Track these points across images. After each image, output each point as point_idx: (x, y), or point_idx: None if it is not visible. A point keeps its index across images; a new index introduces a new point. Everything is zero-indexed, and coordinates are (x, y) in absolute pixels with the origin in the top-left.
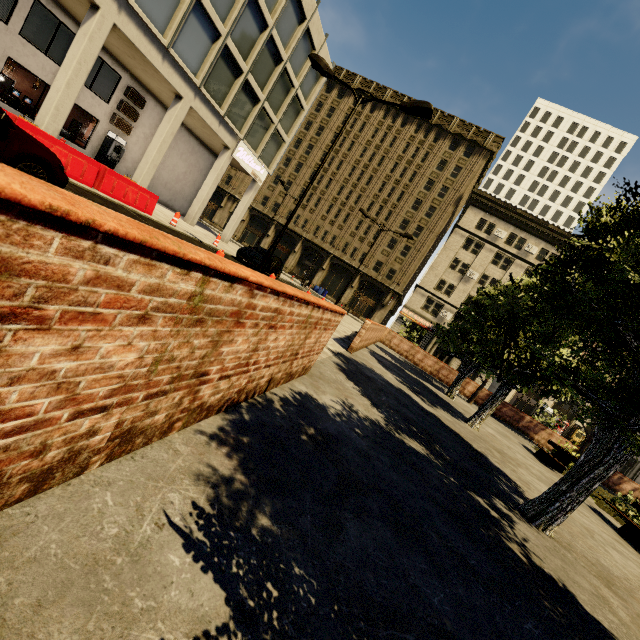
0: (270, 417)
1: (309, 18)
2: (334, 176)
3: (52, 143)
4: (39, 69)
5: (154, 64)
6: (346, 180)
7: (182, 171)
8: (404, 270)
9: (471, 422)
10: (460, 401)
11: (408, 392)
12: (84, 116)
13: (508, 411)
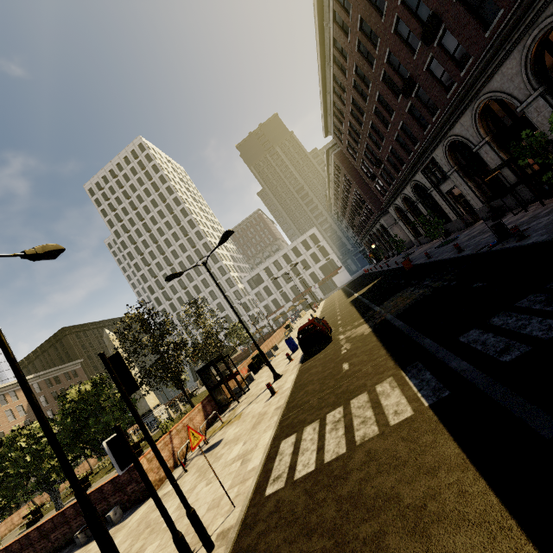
0: None
1: None
2: None
3: None
4: None
5: None
6: None
7: None
8: None
9: None
10: None
11: None
12: None
13: None
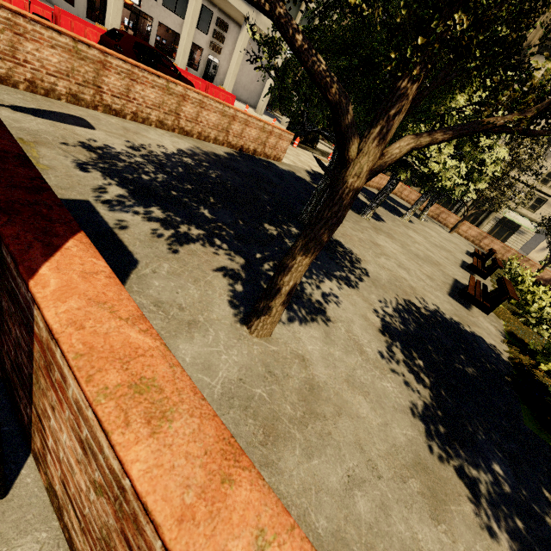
0: (252, 157)
1: None
2: None
3: (186, 75)
4: (172, 24)
5: (230, 2)
6: None
7: (254, 74)
8: None
9: (402, 217)
10: (434, 227)
11: (359, 195)
12: (194, 45)
13: (495, 246)
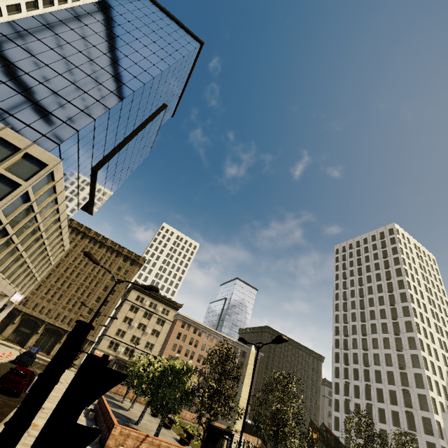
0: None
1: (64, 240)
2: (54, 271)
3: None
4: None
5: None
6: (62, 274)
7: None
8: (97, 326)
9: (129, 410)
10: (127, 403)
11: (111, 407)
12: None
13: None
